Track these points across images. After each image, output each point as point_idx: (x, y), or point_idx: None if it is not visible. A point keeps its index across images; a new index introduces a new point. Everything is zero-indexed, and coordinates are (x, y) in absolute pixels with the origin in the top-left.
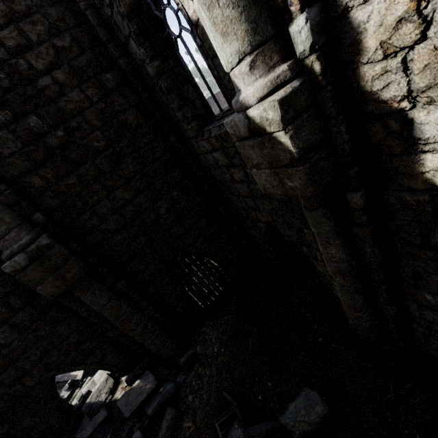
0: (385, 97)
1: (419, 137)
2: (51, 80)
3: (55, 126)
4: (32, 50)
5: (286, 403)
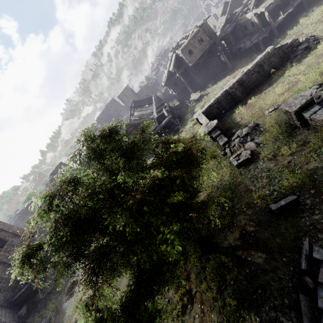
0: None
1: None
2: None
3: None
4: None
5: None
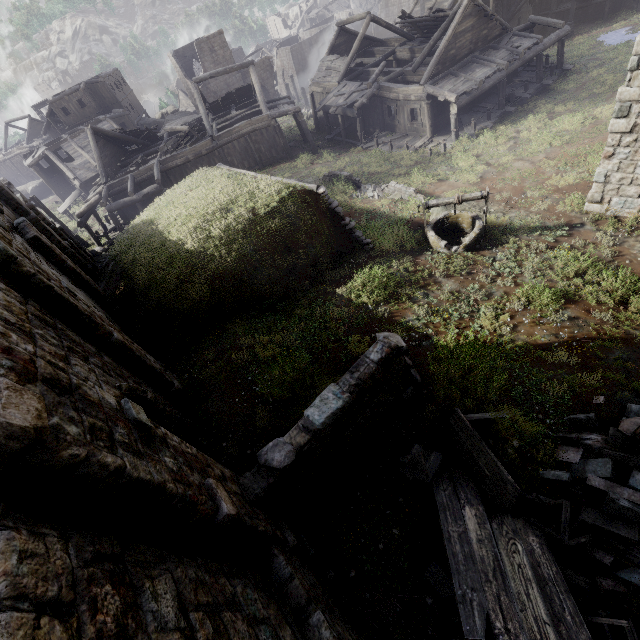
0: None
1: None
2: None
3: None
4: None
5: None
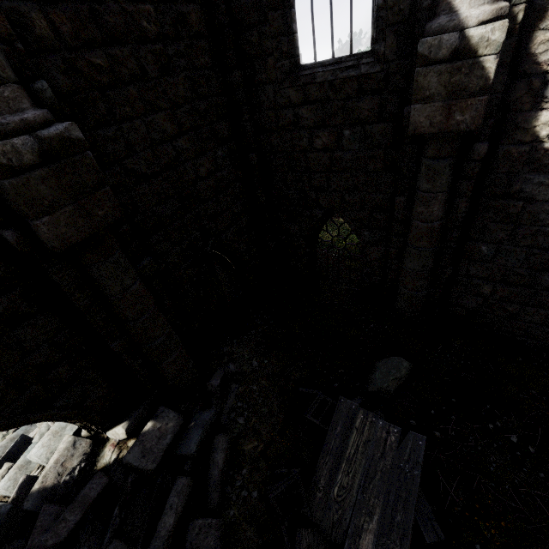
0: (541, 60)
1: (547, 96)
2: None
3: None
4: None
5: (364, 379)
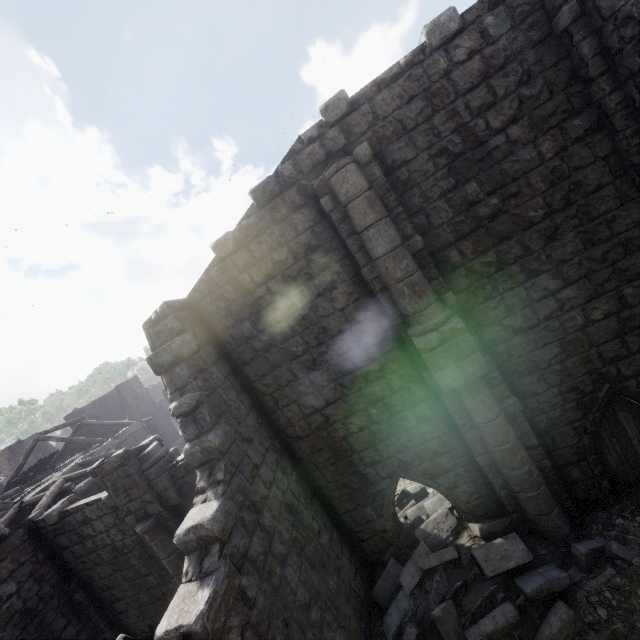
0: None
1: None
2: (504, 138)
3: (491, 192)
4: (494, 107)
5: None
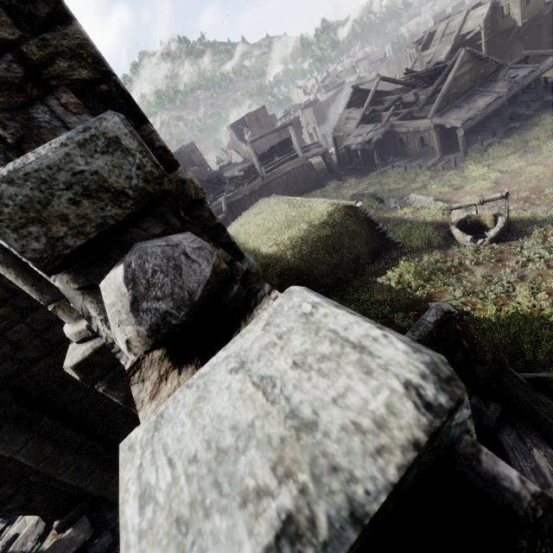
0: None
1: None
2: None
3: None
4: None
5: None
